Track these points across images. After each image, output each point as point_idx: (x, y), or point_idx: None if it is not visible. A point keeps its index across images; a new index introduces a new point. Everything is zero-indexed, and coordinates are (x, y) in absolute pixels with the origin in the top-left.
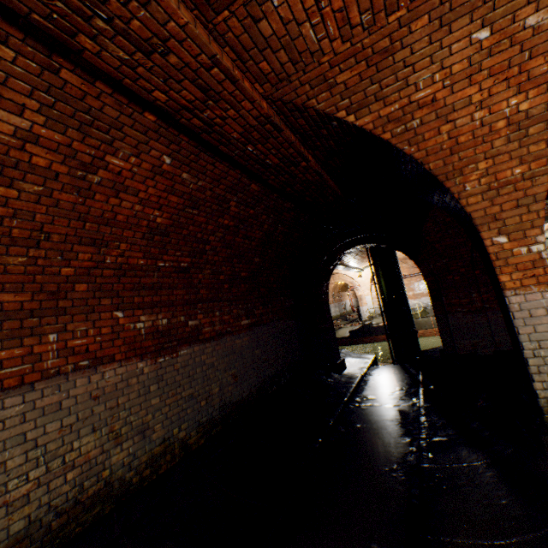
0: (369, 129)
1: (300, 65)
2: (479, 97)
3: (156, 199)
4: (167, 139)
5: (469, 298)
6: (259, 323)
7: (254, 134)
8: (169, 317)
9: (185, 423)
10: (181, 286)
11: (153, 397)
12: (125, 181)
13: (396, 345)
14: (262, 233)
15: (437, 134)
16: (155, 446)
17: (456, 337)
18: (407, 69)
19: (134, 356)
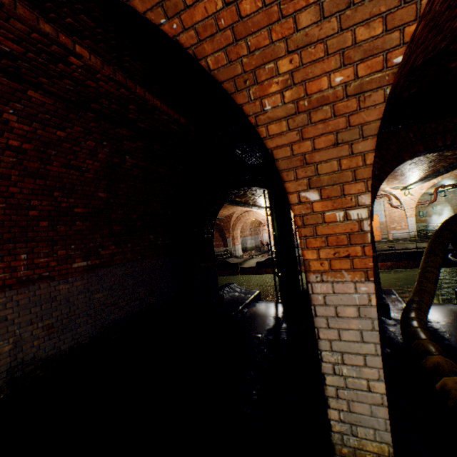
0: None
1: None
2: None
3: None
4: None
5: None
6: (108, 264)
7: None
8: None
9: None
10: None
11: None
12: None
13: (281, 282)
14: (100, 164)
15: None
16: None
17: None
18: None
19: None
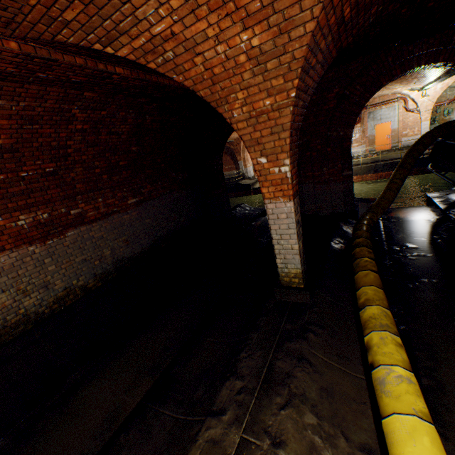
0: (134, 60)
1: (13, 9)
2: (213, 31)
3: None
4: None
5: (321, 172)
6: (149, 199)
7: (30, 66)
8: (50, 211)
9: (82, 276)
10: (55, 186)
11: (49, 266)
12: None
13: None
14: (130, 126)
15: (194, 65)
16: (59, 292)
17: (307, 202)
18: (127, 6)
19: (23, 244)
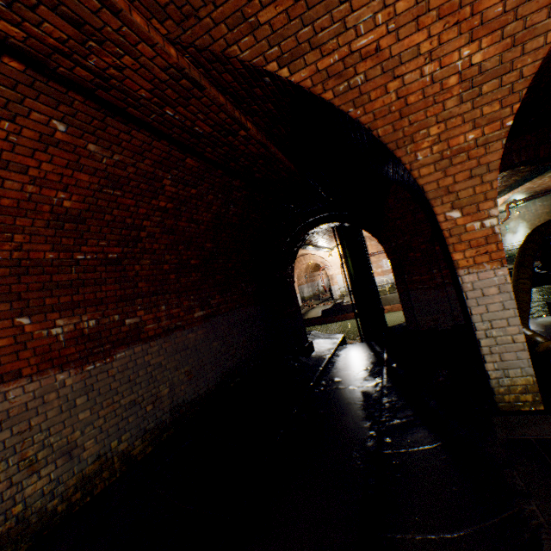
0: (307, 87)
1: None
2: (429, 46)
3: (56, 177)
4: (51, 98)
5: (430, 274)
6: (217, 313)
7: (169, 92)
8: (99, 317)
9: (126, 433)
10: (113, 280)
11: (81, 411)
12: (2, 155)
13: (364, 323)
14: (211, 215)
15: (384, 92)
16: (87, 465)
17: (418, 314)
18: (343, 6)
19: (50, 368)
